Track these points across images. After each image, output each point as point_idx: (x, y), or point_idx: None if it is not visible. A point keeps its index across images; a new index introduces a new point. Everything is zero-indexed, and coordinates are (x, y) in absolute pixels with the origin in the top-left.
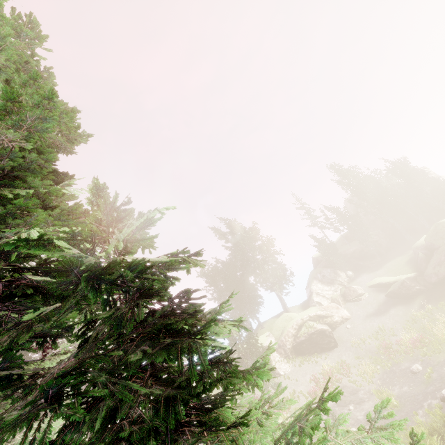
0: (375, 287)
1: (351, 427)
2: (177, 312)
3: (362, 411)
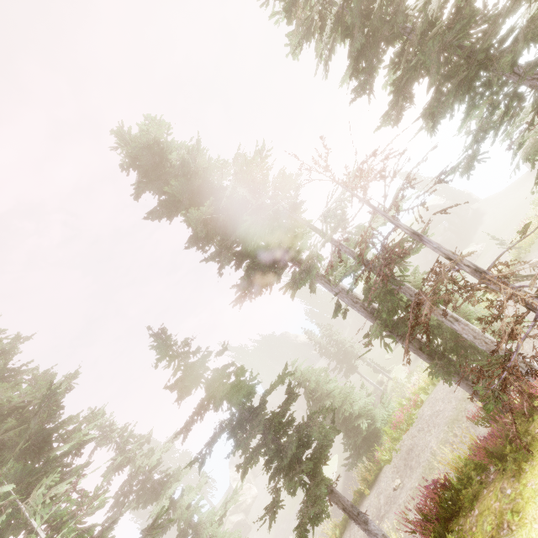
0: None
1: None
2: None
3: None
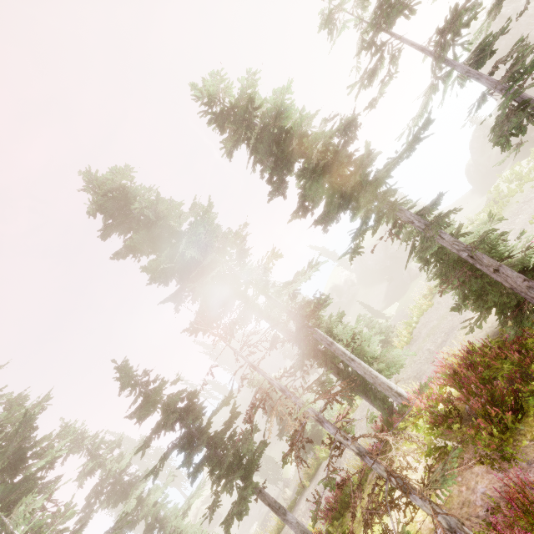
0: None
1: None
2: None
3: None
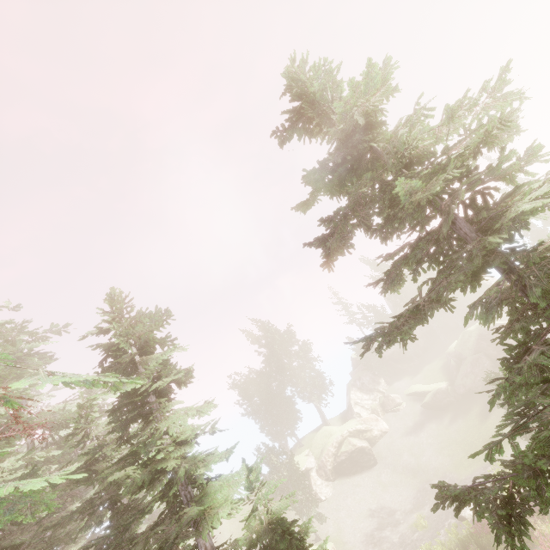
0: (412, 396)
1: None
2: None
3: (398, 533)
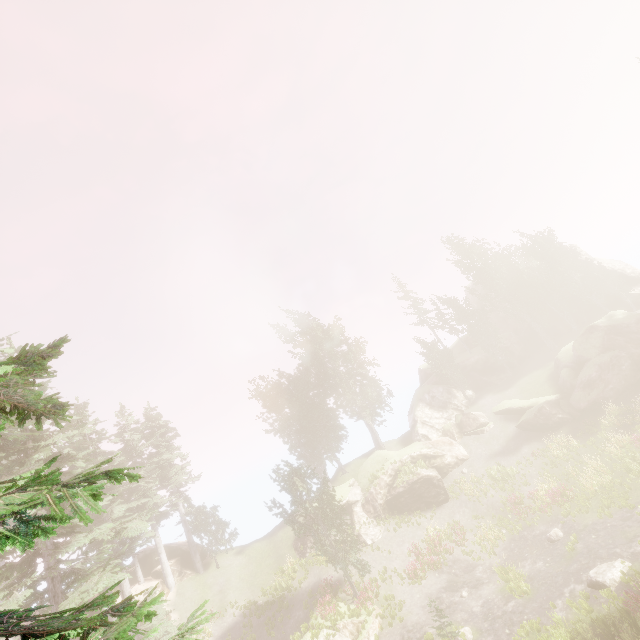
0: (503, 414)
1: (463, 626)
2: (22, 630)
3: (480, 599)
